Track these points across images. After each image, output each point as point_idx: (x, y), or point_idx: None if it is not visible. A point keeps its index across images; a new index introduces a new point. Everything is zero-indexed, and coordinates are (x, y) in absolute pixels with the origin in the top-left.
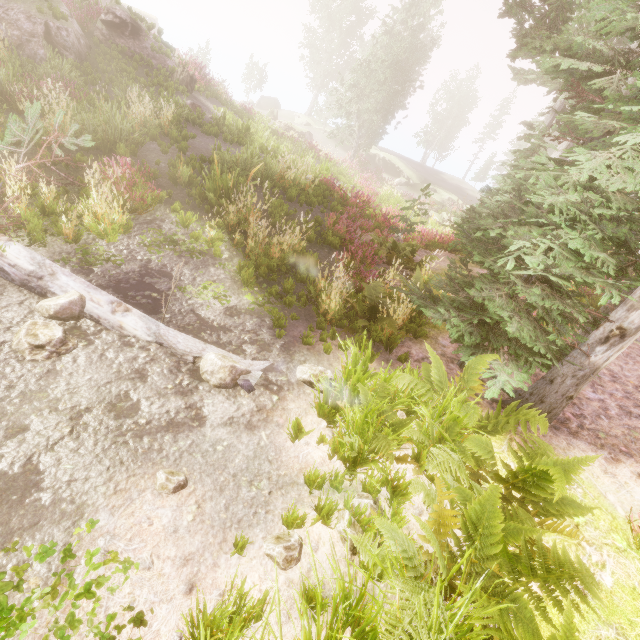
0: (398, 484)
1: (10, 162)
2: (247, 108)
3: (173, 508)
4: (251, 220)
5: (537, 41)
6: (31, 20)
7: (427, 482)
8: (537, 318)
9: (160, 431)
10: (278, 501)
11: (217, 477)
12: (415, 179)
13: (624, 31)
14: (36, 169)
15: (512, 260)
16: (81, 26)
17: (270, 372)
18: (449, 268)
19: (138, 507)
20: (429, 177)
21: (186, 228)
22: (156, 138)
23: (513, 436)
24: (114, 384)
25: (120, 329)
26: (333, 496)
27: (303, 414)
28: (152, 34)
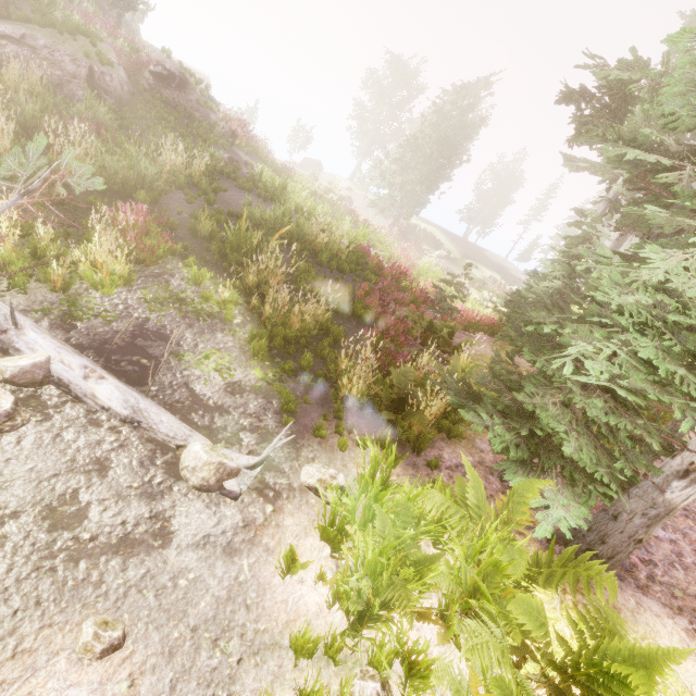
0: (417, 659)
1: (4, 197)
2: (288, 167)
3: (93, 687)
4: (272, 284)
5: (600, 129)
6: (76, 63)
7: (455, 652)
8: (599, 436)
9: (106, 552)
10: (249, 676)
11: (169, 631)
12: (456, 253)
13: (692, 128)
14: (31, 208)
15: (570, 363)
16: (128, 74)
17: (268, 471)
18: (493, 361)
19: (40, 684)
20: (471, 253)
21: (198, 285)
22: (183, 187)
23: (567, 586)
24: (62, 478)
25: (90, 402)
26: (327, 670)
27: (302, 535)
28: (199, 88)
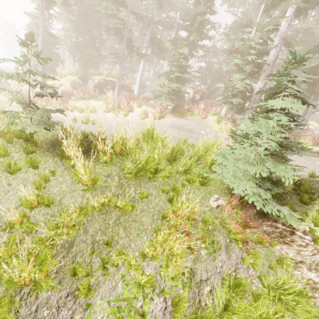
0: None
1: None
2: None
3: None
4: None
5: None
6: None
7: None
8: None
9: None
10: None
11: None
12: None
13: None
14: None
15: None
16: None
17: None
18: None
19: None
20: None
21: None
22: None
23: None
24: None
25: None
26: None
27: None
28: None
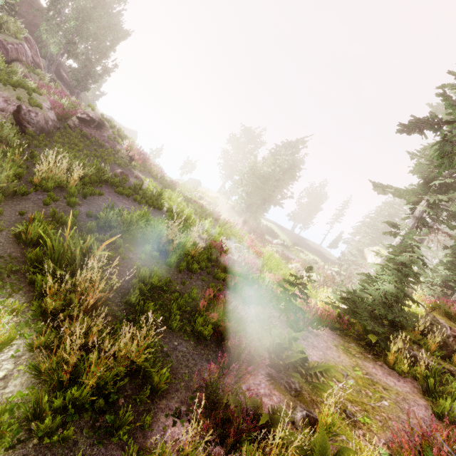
0: None
1: None
2: (174, 182)
3: None
4: (74, 311)
5: None
6: (7, 102)
7: None
8: None
9: None
10: None
11: None
12: (288, 242)
13: None
14: None
15: None
16: (61, 117)
17: None
18: None
19: None
20: (298, 241)
21: None
22: (50, 190)
23: None
24: None
25: None
26: None
27: None
28: (112, 130)
